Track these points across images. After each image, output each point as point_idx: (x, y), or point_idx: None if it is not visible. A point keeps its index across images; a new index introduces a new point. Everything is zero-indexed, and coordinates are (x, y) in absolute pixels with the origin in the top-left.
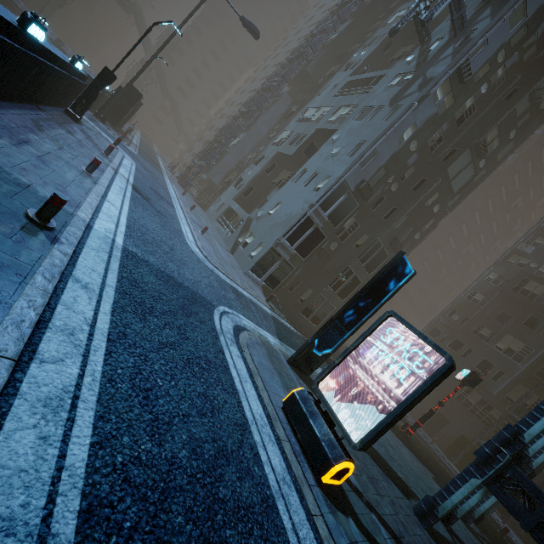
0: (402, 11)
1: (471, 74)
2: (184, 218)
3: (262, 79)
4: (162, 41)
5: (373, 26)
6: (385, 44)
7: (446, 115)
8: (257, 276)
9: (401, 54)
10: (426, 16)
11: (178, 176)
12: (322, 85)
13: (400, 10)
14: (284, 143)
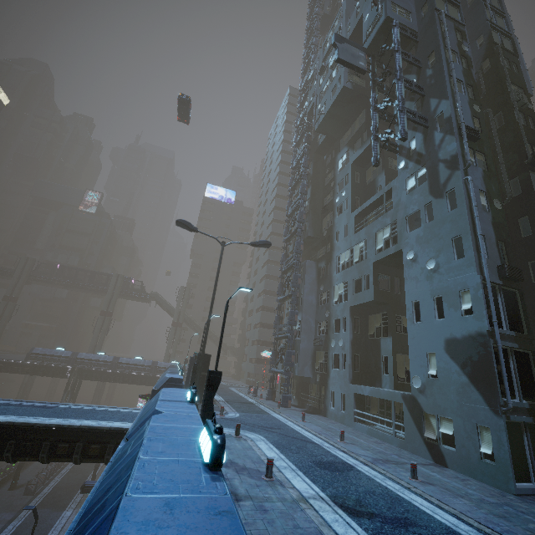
0: (342, 157)
1: (476, 130)
2: (379, 475)
3: (262, 267)
4: (180, 300)
5: (328, 179)
6: (354, 178)
7: (489, 165)
8: (525, 481)
9: (373, 173)
10: (401, 134)
11: (266, 396)
12: (330, 234)
13: (340, 158)
14: (348, 295)
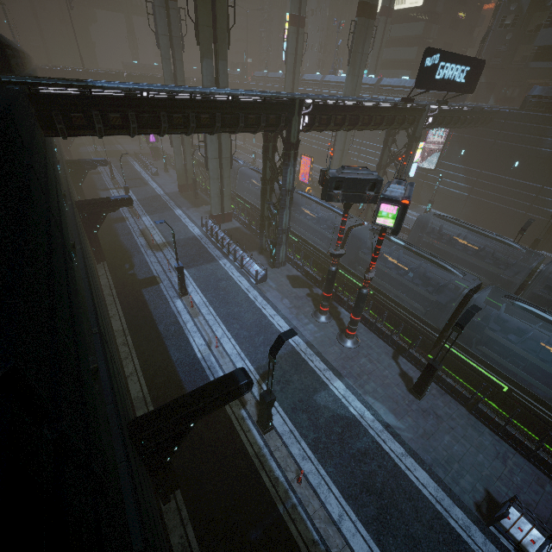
0: None
1: None
2: None
3: None
4: None
5: None
6: None
7: None
8: None
9: None
10: None
11: None
12: None
13: None
14: None
